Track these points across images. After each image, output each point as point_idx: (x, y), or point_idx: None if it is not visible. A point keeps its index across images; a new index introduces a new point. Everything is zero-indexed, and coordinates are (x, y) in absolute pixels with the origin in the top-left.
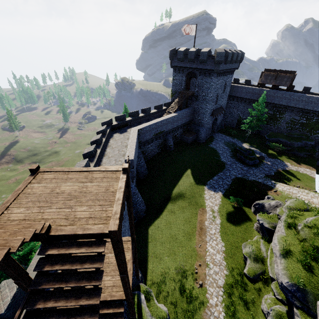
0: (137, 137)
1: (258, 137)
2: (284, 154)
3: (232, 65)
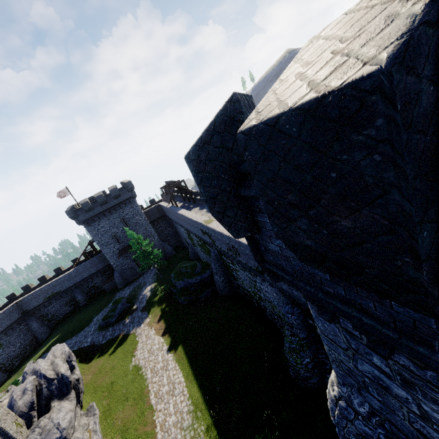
0: (12, 311)
1: None
2: (168, 300)
3: (110, 203)
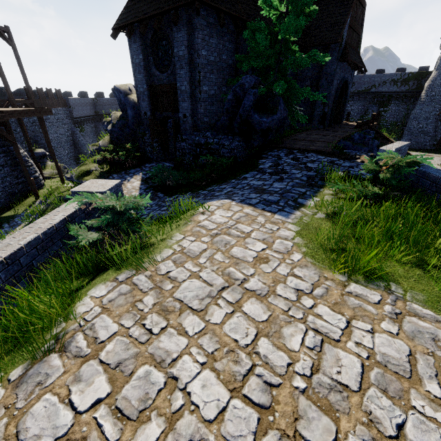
0: (91, 103)
1: None
2: None
3: None
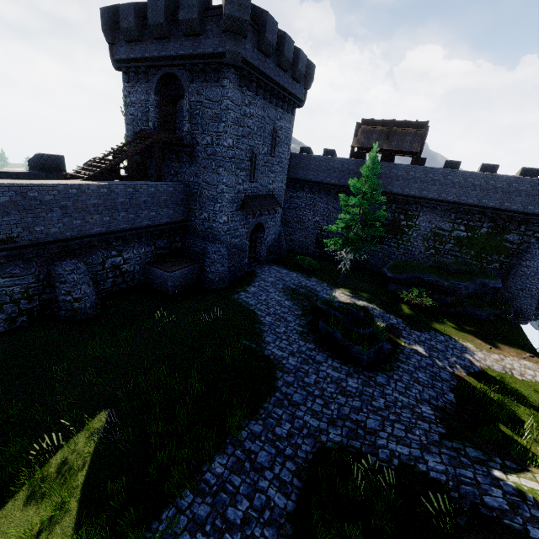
0: None
1: (367, 274)
2: (443, 315)
3: (284, 77)
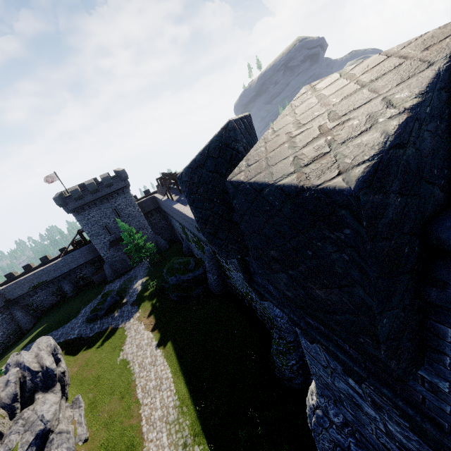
0: None
1: None
2: (159, 296)
3: (102, 192)
